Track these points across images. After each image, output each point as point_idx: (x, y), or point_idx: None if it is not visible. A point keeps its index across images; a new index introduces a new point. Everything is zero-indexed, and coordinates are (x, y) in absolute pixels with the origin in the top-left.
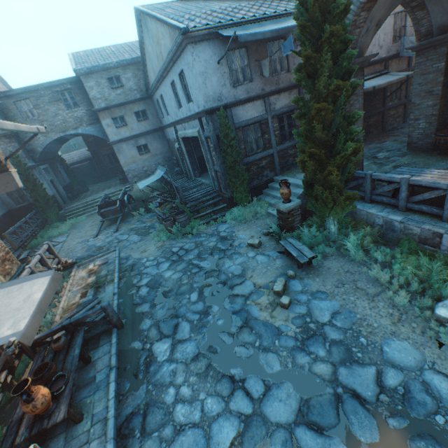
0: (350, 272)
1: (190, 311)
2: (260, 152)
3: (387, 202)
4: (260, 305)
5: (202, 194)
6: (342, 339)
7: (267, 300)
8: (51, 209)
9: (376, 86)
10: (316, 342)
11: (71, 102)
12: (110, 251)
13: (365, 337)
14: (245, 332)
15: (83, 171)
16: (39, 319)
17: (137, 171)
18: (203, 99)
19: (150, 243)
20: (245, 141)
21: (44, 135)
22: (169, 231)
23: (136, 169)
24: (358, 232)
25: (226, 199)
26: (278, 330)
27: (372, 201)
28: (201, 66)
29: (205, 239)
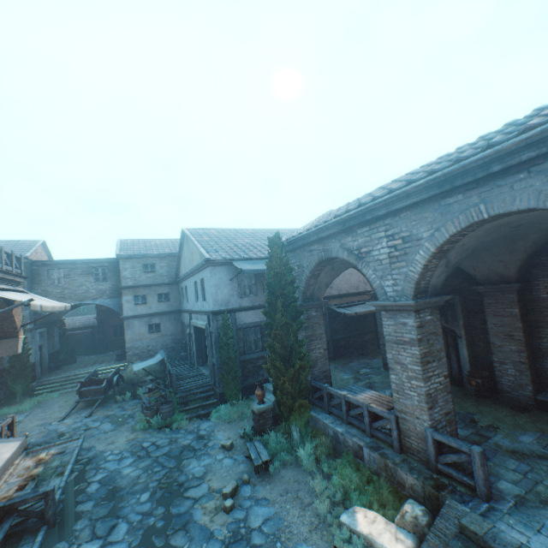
0: (298, 481)
1: (134, 511)
2: (258, 352)
3: (338, 414)
4: (205, 509)
5: (196, 385)
6: (263, 543)
7: (215, 504)
8: (23, 379)
9: (358, 312)
10: (239, 545)
11: (102, 276)
12: (73, 438)
13: (282, 542)
14: (179, 534)
15: (79, 339)
16: (2, 475)
17: (140, 348)
18: (213, 302)
19: (123, 434)
20: (245, 340)
21: (60, 300)
22: (148, 422)
23: (140, 346)
24: (317, 442)
25: (217, 394)
26: (211, 533)
27: (330, 412)
28: (216, 280)
29: (182, 435)
